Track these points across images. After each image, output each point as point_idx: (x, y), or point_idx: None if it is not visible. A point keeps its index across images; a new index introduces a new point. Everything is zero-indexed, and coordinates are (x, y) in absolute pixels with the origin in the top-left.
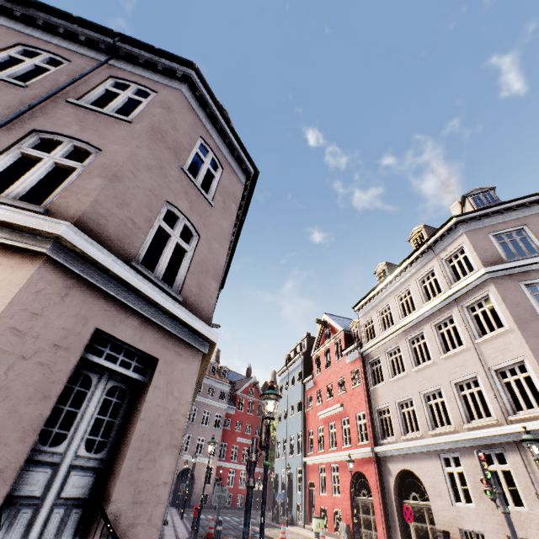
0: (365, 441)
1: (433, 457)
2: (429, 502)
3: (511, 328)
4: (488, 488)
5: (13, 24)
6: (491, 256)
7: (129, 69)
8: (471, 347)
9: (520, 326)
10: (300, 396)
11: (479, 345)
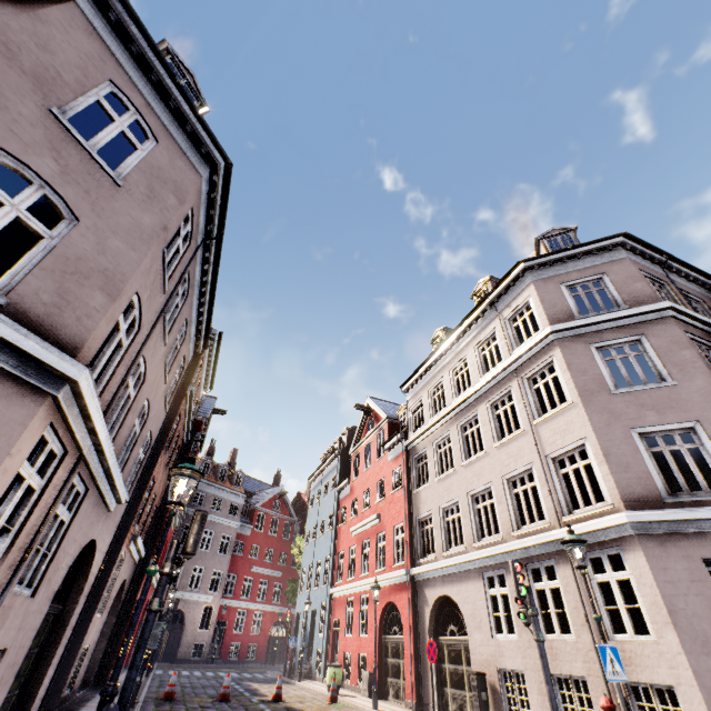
0: (401, 562)
1: (476, 577)
2: (467, 636)
3: (574, 402)
4: (522, 610)
5: None
6: (560, 312)
7: None
8: (528, 430)
9: (585, 399)
10: (332, 507)
11: (538, 427)
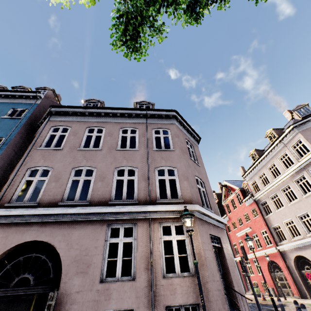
0: (270, 244)
1: None
2: None
3: None
4: None
5: (111, 119)
6: None
7: (154, 122)
8: None
9: None
10: None
11: None
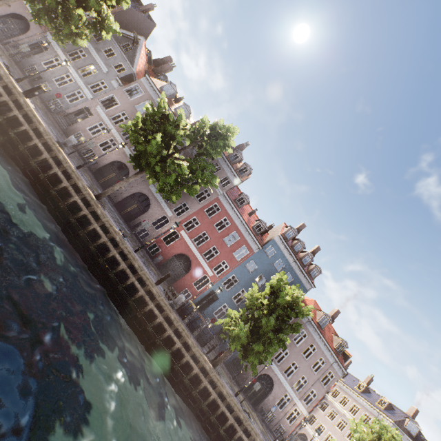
0: None
1: None
2: None
3: None
4: None
5: (323, 347)
6: None
7: (334, 367)
8: None
9: None
10: None
11: None
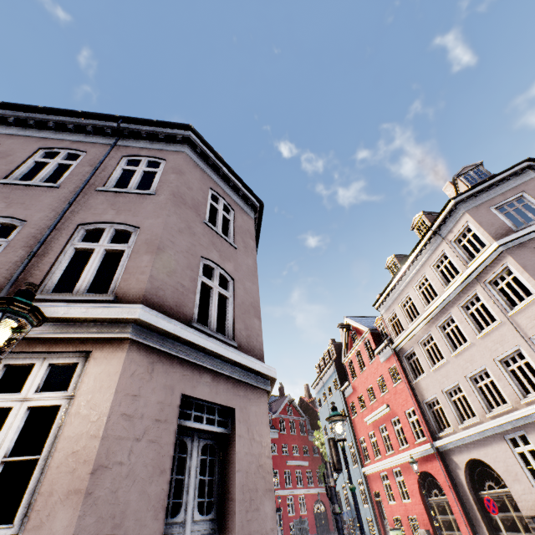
0: (421, 438)
1: (498, 440)
2: (507, 488)
3: None
4: None
5: (30, 131)
6: (499, 228)
7: (136, 145)
8: (505, 321)
9: None
10: (341, 405)
11: (513, 317)
